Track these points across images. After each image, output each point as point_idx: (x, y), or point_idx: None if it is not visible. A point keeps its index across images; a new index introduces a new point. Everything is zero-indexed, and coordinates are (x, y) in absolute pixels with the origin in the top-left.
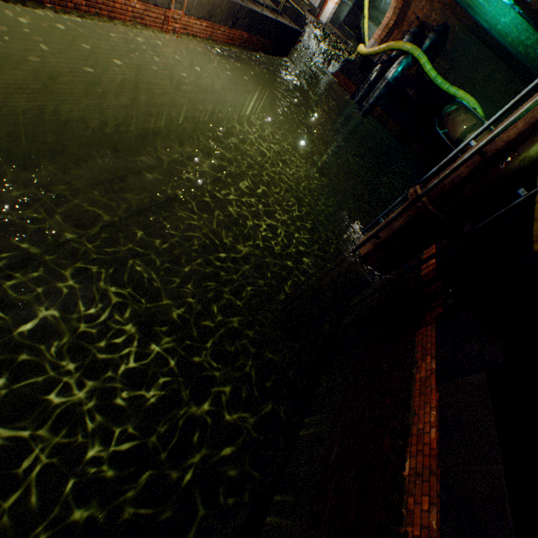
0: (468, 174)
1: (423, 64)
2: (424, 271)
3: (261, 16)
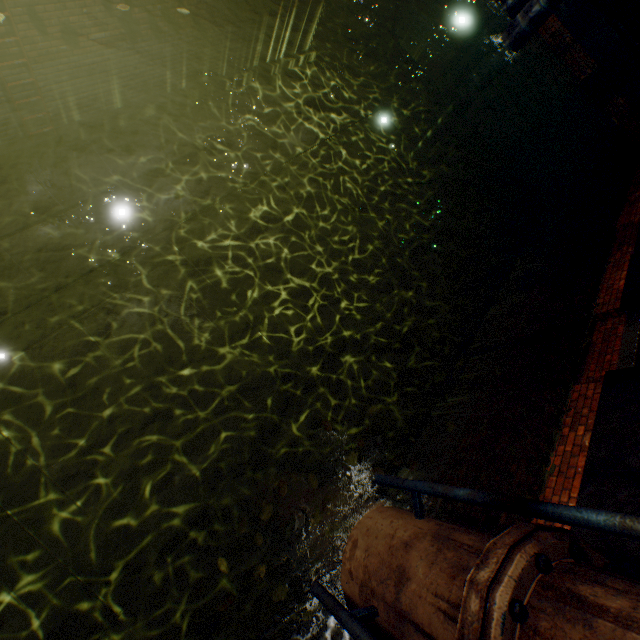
0: None
1: None
2: None
3: None
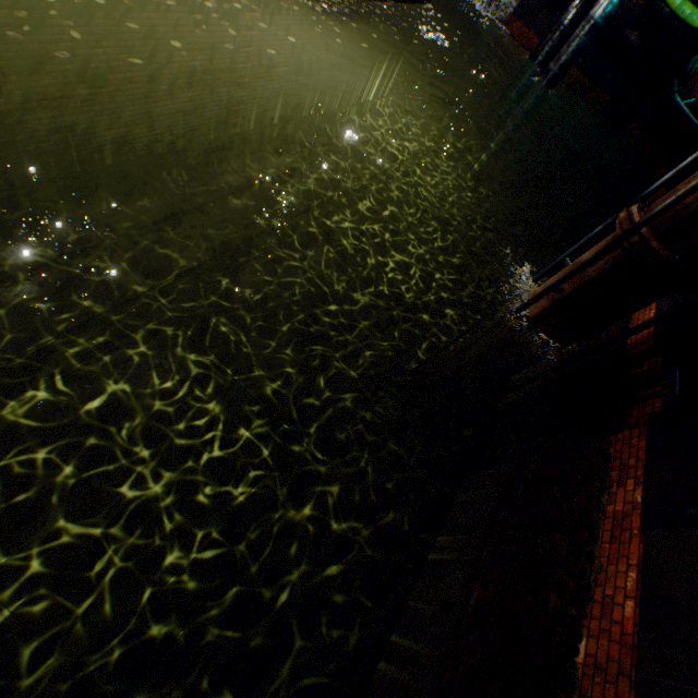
0: None
1: None
2: (633, 336)
3: None
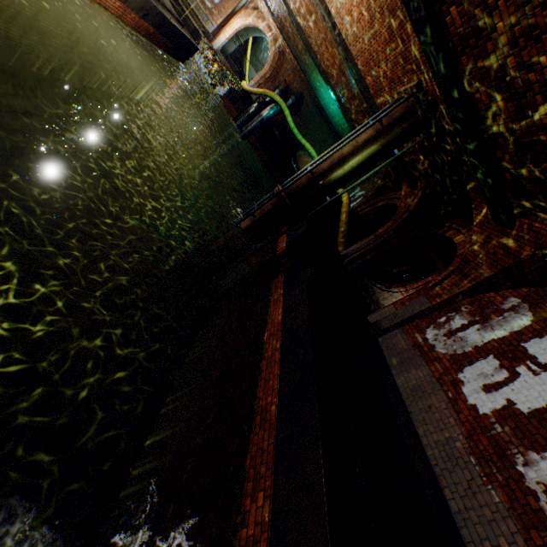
0: (306, 183)
1: (287, 115)
2: (279, 251)
3: (170, 22)
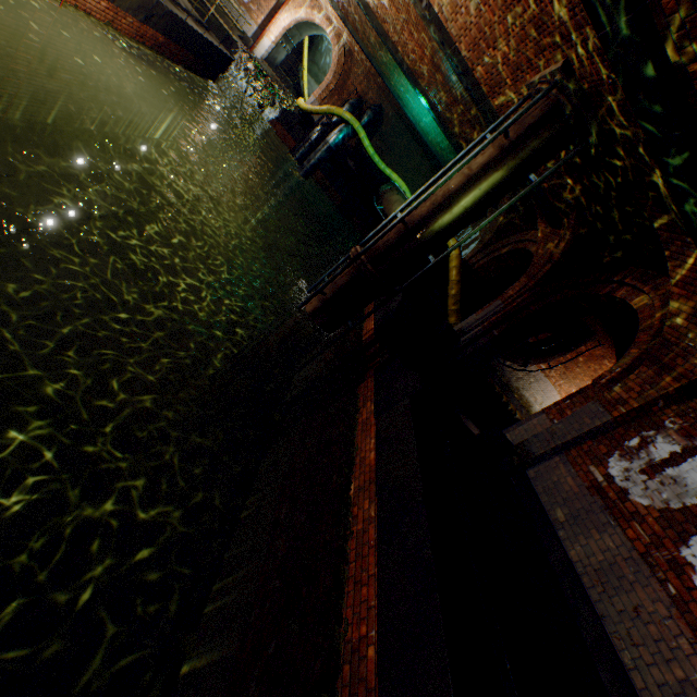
0: (396, 239)
1: (362, 138)
2: (365, 336)
3: (185, 24)
